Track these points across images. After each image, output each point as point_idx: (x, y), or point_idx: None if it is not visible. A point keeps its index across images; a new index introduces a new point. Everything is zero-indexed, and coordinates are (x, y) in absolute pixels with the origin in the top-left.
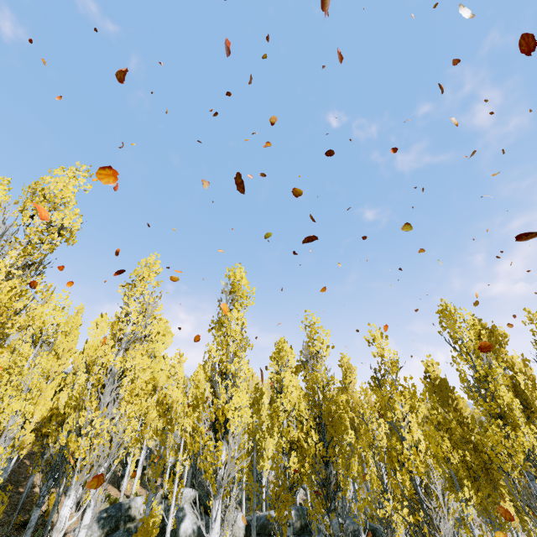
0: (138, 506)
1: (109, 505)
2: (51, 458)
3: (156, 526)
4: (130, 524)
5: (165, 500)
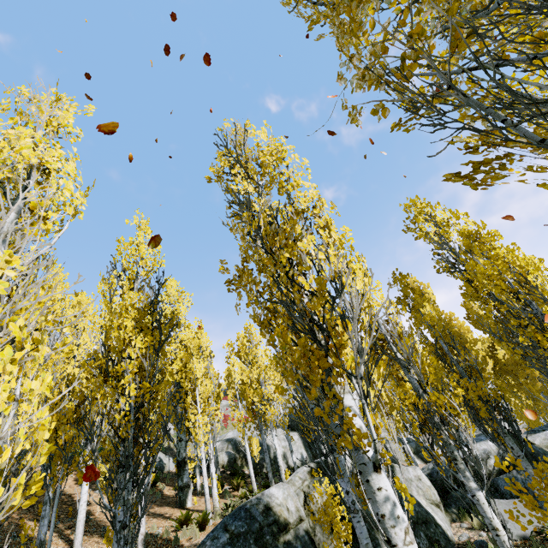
0: (280, 502)
1: (197, 528)
2: (114, 438)
3: (346, 519)
4: (283, 537)
5: (320, 478)
